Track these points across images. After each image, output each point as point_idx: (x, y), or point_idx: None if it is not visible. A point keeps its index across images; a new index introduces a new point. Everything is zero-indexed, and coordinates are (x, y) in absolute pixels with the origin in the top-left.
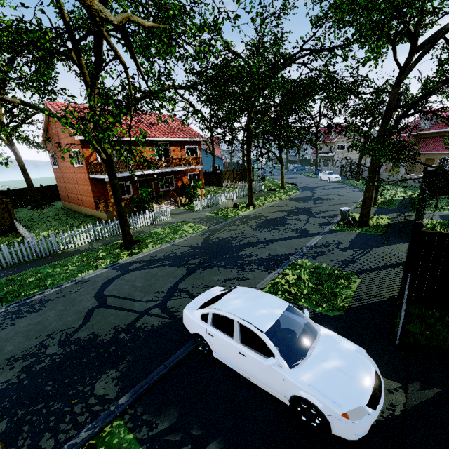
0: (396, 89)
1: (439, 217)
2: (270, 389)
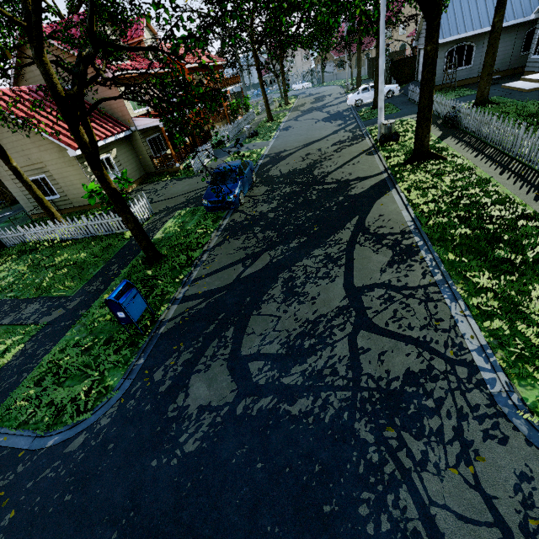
0: None
1: None
2: None
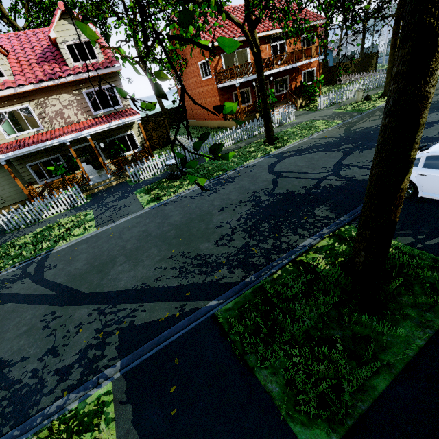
0: None
1: None
2: None
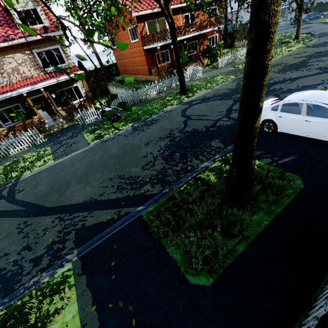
0: None
1: None
2: (325, 137)
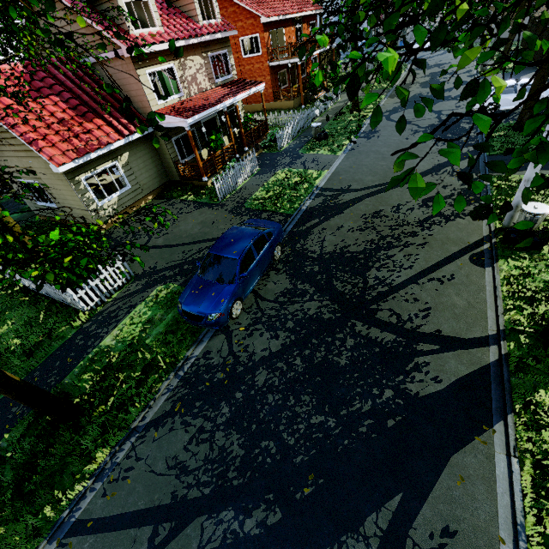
0: None
1: None
2: None
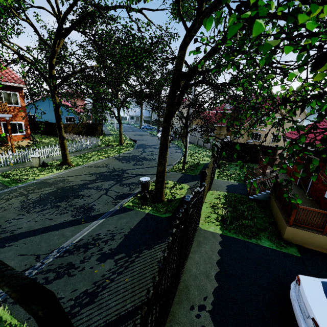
0: (182, 52)
1: (226, 187)
2: None
